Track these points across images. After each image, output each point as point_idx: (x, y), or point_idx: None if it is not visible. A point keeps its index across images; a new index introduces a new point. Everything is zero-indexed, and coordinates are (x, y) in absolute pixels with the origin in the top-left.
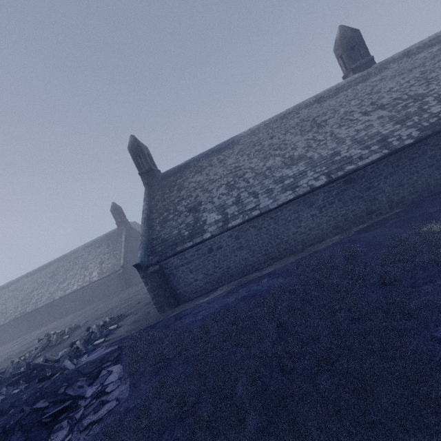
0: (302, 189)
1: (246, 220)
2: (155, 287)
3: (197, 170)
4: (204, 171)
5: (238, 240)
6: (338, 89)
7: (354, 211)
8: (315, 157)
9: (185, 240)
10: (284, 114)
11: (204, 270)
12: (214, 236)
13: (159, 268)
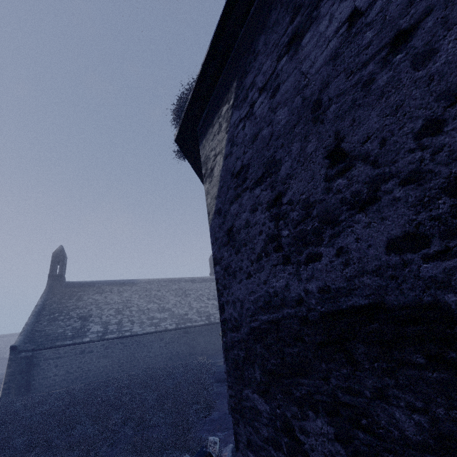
0: (161, 328)
1: (120, 336)
2: (16, 372)
3: (99, 291)
4: (104, 294)
5: (107, 349)
6: (204, 279)
7: (183, 351)
8: (176, 312)
9: (66, 338)
10: (172, 279)
11: (68, 367)
12: (92, 341)
13: (32, 355)
